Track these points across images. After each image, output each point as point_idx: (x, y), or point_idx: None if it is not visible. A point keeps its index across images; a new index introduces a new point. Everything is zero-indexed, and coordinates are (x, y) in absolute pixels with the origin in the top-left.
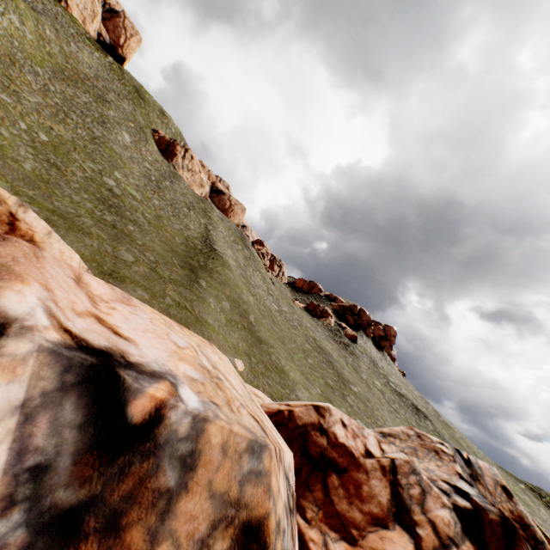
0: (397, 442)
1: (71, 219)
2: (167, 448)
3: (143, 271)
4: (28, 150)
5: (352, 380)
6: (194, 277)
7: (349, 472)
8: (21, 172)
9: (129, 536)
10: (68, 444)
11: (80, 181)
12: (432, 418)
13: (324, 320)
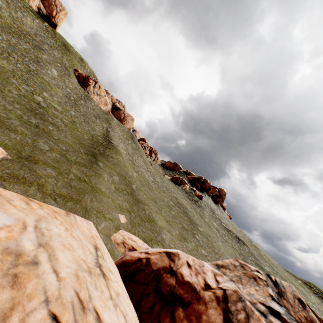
0: (227, 272)
1: (1, 120)
2: None
3: (54, 156)
4: None
5: (199, 223)
6: (94, 160)
7: (192, 305)
8: None
9: None
10: None
11: (14, 97)
12: (247, 244)
13: (182, 186)
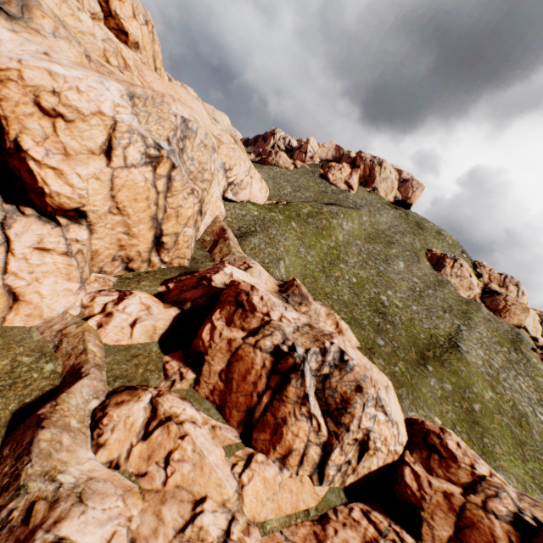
0: (527, 498)
1: (358, 321)
2: (348, 365)
3: (386, 350)
4: (346, 289)
5: None
6: (423, 361)
7: (446, 459)
8: (342, 301)
9: (342, 372)
10: (337, 357)
11: (366, 301)
12: None
13: None
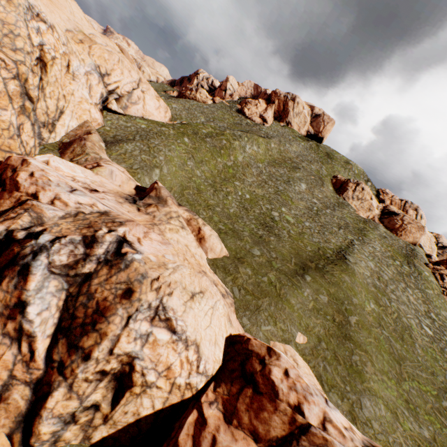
0: None
1: (237, 232)
2: (125, 260)
3: (260, 260)
4: (236, 204)
5: None
6: (302, 272)
7: (262, 396)
8: (227, 213)
9: (113, 270)
10: (113, 250)
11: (255, 215)
12: None
13: None
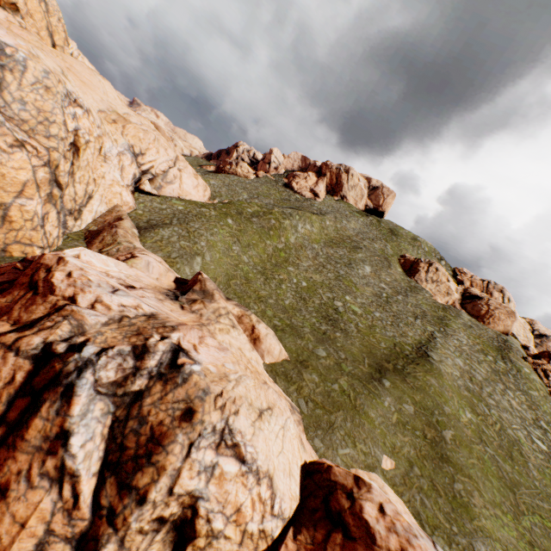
0: None
1: (296, 329)
2: (182, 373)
3: (327, 363)
4: (291, 293)
5: None
6: (378, 375)
7: (355, 542)
8: (282, 305)
9: (168, 386)
10: (167, 361)
11: (315, 306)
12: None
13: None
